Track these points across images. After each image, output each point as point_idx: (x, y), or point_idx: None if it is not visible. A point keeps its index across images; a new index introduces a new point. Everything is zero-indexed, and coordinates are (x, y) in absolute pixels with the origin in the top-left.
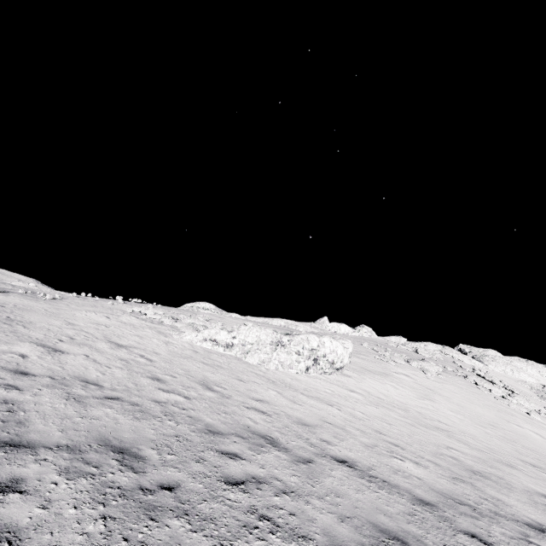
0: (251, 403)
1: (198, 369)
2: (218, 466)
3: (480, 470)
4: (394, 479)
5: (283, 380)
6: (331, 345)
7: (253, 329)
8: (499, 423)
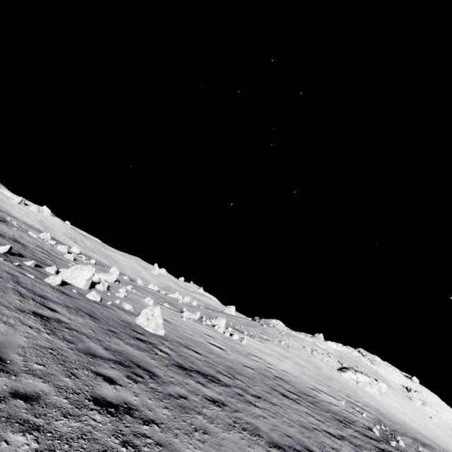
0: (400, 418)
1: (374, 400)
2: (432, 441)
3: (441, 443)
4: (440, 445)
5: (381, 402)
6: (385, 386)
7: (362, 375)
8: (424, 422)
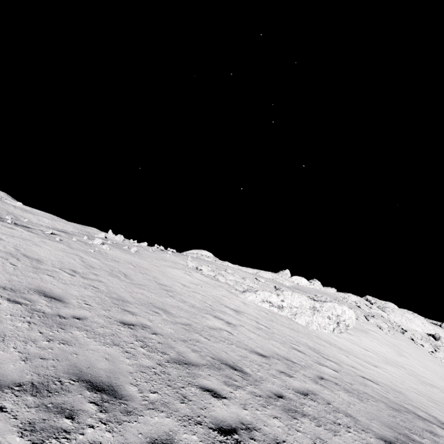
0: (356, 372)
1: (293, 335)
2: None
3: None
4: None
5: (331, 342)
6: (349, 313)
7: (295, 295)
8: None
